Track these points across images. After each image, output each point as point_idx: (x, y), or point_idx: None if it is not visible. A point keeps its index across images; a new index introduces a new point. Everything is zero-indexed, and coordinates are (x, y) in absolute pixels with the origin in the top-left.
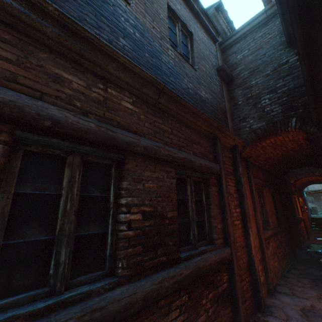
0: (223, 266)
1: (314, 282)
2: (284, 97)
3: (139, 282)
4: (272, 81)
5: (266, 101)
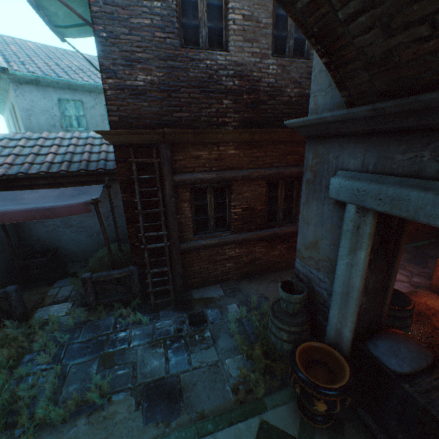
0: None
1: (413, 258)
2: None
3: (240, 234)
4: None
5: None
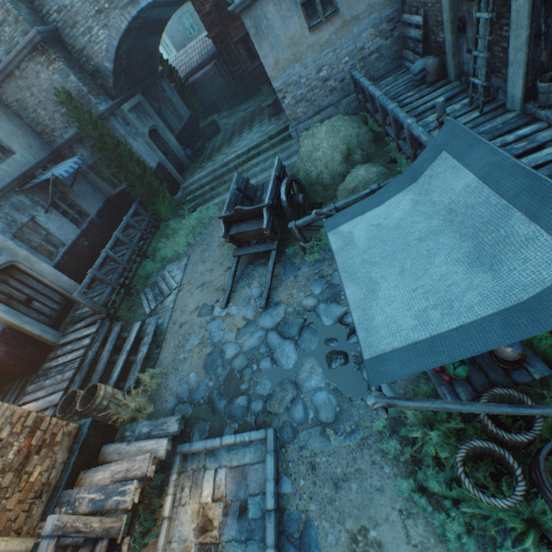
0: None
1: None
2: None
3: None
4: None
5: None
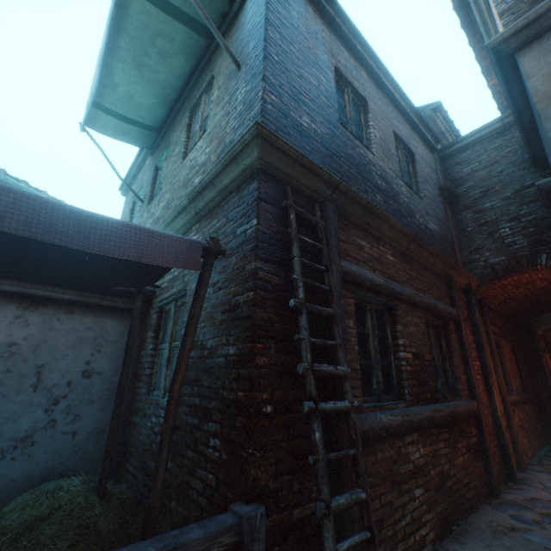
0: (470, 419)
1: None
2: (530, 227)
3: (421, 407)
4: (514, 206)
5: (506, 230)
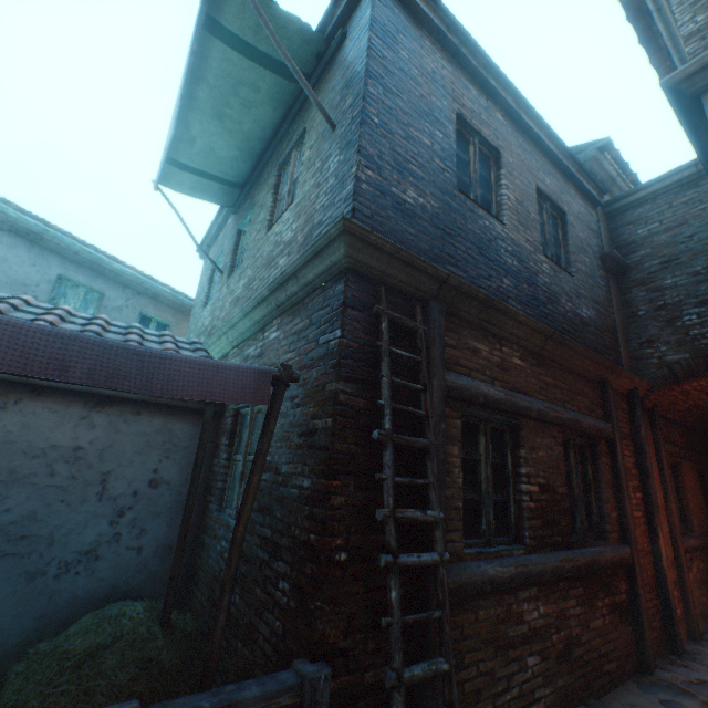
0: (619, 570)
1: None
2: None
3: (545, 554)
4: (705, 285)
5: (693, 318)
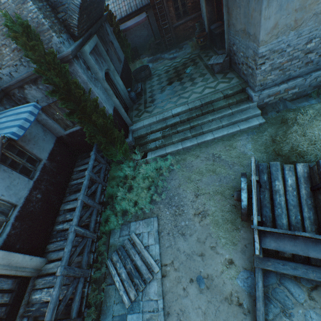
0: None
1: None
2: None
3: (192, 16)
4: None
5: None
